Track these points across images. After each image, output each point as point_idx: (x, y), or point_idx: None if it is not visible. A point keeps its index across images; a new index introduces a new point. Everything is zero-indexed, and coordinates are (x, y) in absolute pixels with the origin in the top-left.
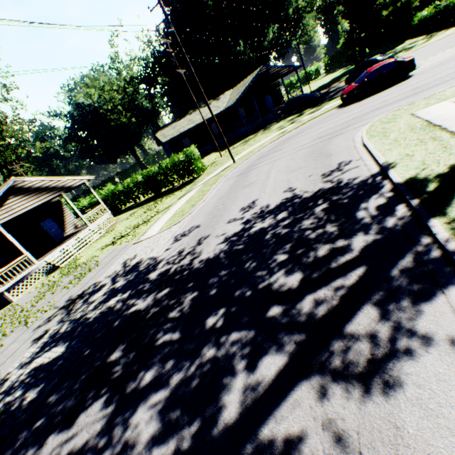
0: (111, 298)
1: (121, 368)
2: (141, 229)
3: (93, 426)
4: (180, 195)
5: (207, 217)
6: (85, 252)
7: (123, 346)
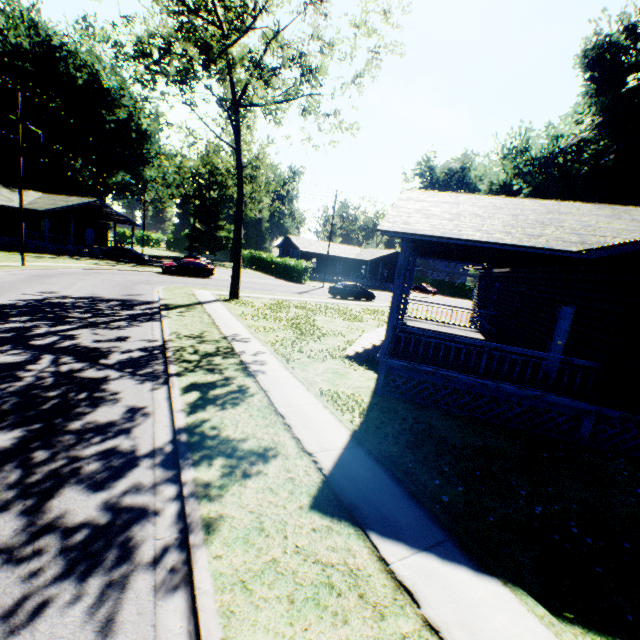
0: None
1: None
2: None
3: None
4: None
5: None
6: None
7: None
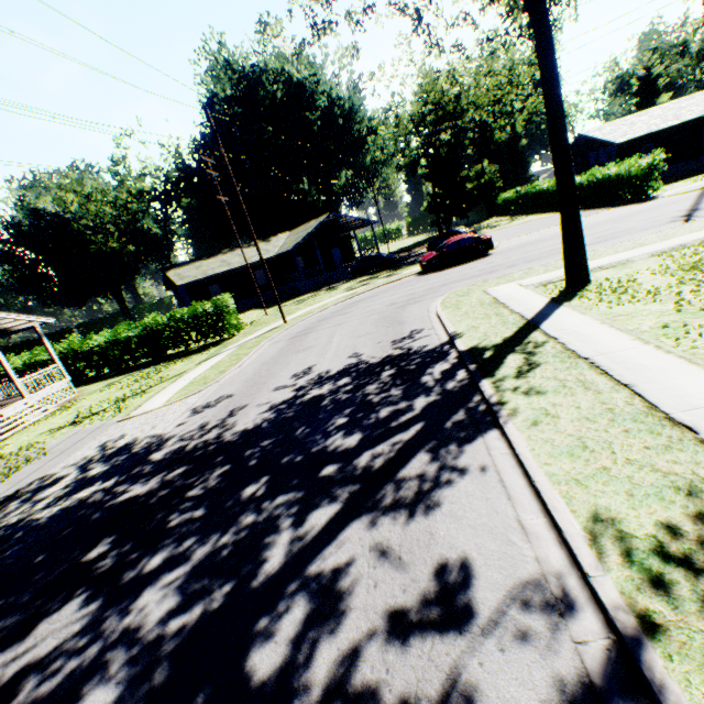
0: (82, 490)
1: (111, 561)
2: (130, 403)
3: (66, 629)
4: (200, 359)
5: (244, 385)
6: (13, 438)
7: (111, 539)
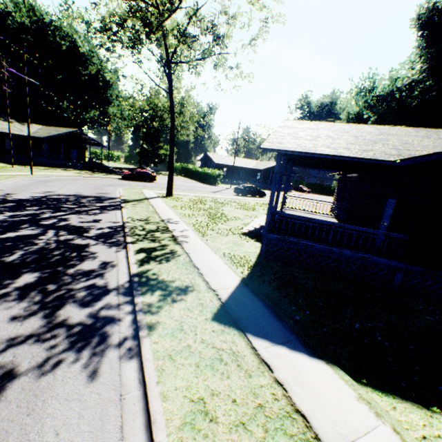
0: None
1: None
2: None
3: None
4: None
5: (11, 189)
6: None
7: None
